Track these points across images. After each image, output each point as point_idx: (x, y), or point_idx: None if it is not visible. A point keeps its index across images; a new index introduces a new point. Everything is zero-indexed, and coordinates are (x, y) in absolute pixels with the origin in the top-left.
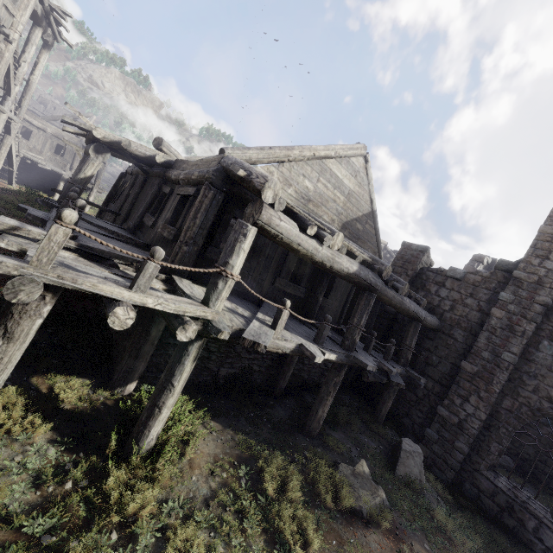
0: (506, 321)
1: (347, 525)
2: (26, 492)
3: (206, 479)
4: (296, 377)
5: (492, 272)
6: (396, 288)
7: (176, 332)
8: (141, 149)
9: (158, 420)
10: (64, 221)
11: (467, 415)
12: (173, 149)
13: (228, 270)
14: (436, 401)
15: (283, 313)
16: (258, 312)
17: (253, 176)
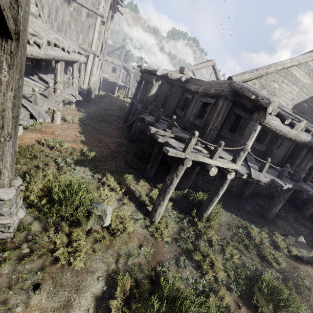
0: None
1: (295, 262)
2: (174, 224)
3: (227, 231)
4: (252, 190)
5: None
6: None
7: (227, 175)
8: (174, 76)
9: (211, 206)
10: (195, 136)
11: None
12: (188, 71)
13: (246, 148)
14: None
15: (266, 164)
16: (247, 162)
17: (259, 98)
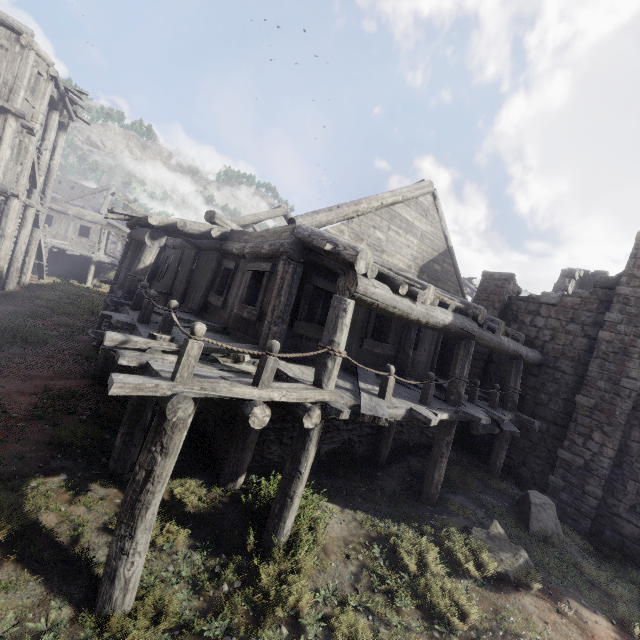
0: (618, 344)
1: (497, 591)
2: (190, 600)
3: (344, 564)
4: (396, 441)
5: (591, 291)
6: (492, 329)
7: (303, 420)
8: (195, 227)
9: (291, 510)
10: (197, 335)
11: (593, 454)
12: (225, 219)
13: (335, 349)
14: (554, 444)
15: (389, 380)
16: (358, 381)
17: (340, 248)
